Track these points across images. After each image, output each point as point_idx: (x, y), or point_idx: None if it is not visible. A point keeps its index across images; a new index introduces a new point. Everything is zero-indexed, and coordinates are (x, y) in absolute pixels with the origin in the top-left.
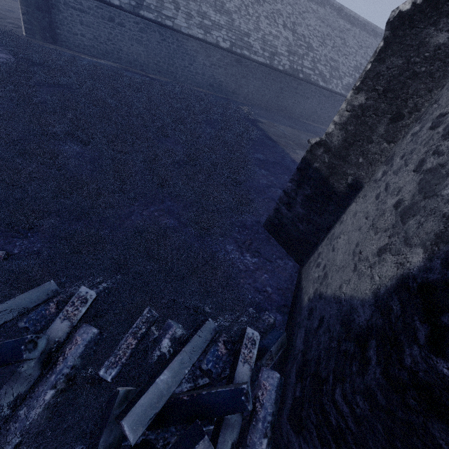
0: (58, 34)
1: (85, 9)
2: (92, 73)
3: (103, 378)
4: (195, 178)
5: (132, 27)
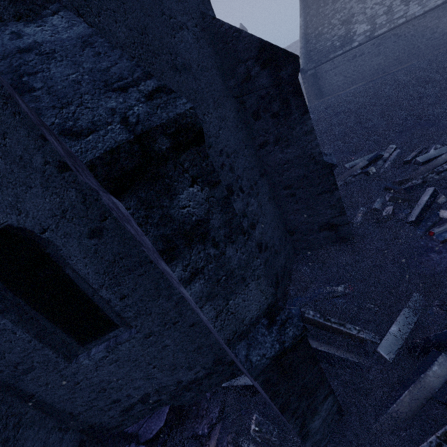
0: (323, 91)
1: (337, 65)
2: (352, 96)
3: (405, 160)
4: (446, 103)
5: (369, 49)
